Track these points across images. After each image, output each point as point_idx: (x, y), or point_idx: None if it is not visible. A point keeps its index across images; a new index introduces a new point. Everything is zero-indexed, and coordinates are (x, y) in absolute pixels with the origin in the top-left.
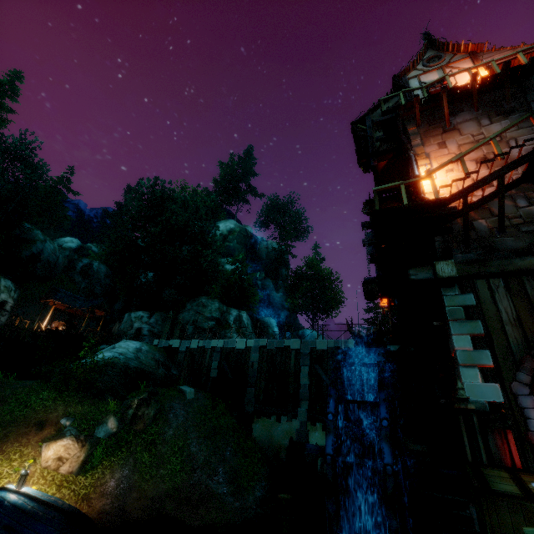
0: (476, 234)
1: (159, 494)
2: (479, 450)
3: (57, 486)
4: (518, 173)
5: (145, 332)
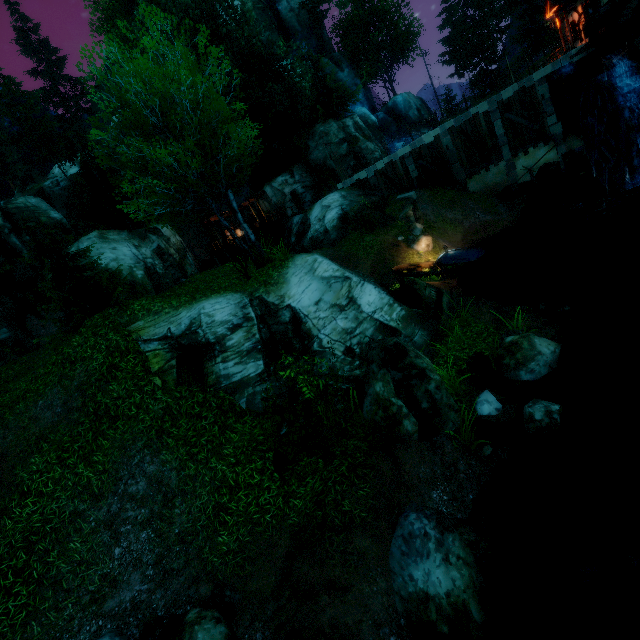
0: None
1: (462, 238)
2: None
3: (436, 254)
4: None
5: (301, 191)
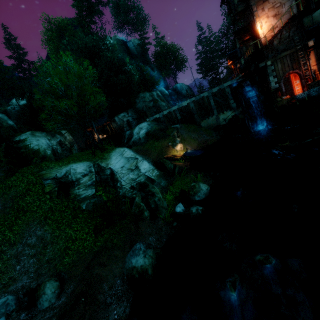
0: (273, 47)
1: (197, 145)
2: (275, 97)
3: (184, 151)
4: (284, 20)
5: (131, 120)
